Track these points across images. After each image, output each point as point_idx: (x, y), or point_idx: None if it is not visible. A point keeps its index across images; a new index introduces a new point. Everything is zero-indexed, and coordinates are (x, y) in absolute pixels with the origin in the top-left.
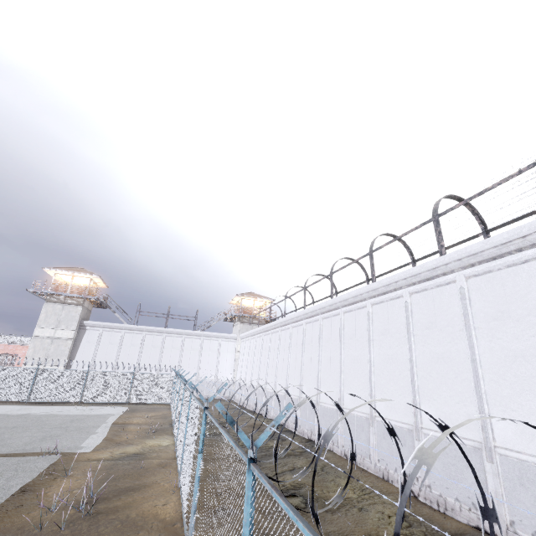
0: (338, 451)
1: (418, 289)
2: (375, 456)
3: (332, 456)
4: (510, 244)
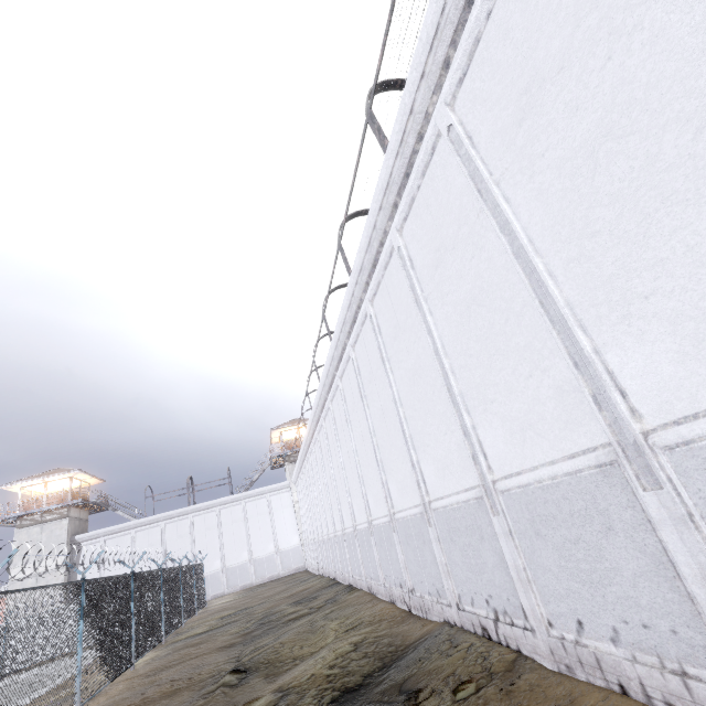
0: (365, 587)
1: (354, 337)
2: (382, 574)
3: (355, 596)
4: (372, 242)
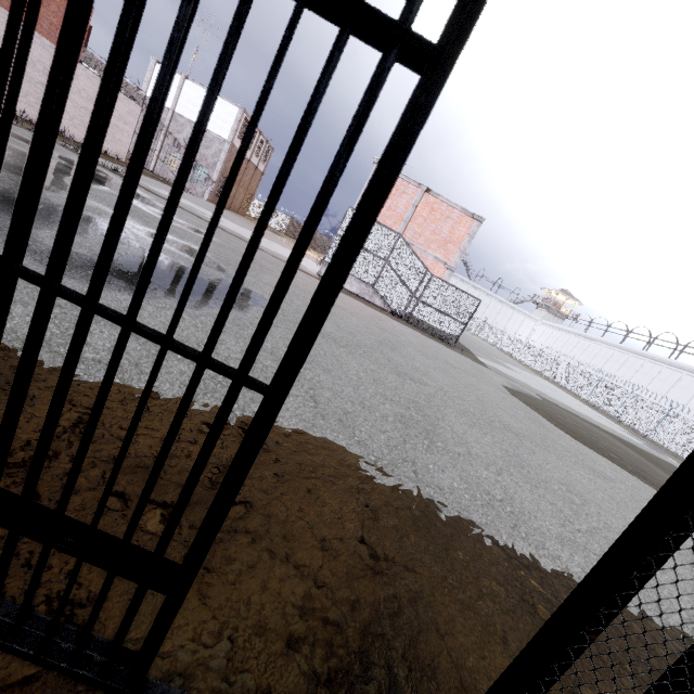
0: None
1: (690, 375)
2: None
3: None
4: None
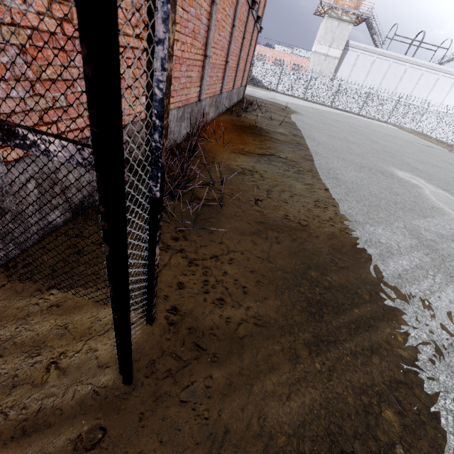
0: None
1: None
2: None
3: None
4: None
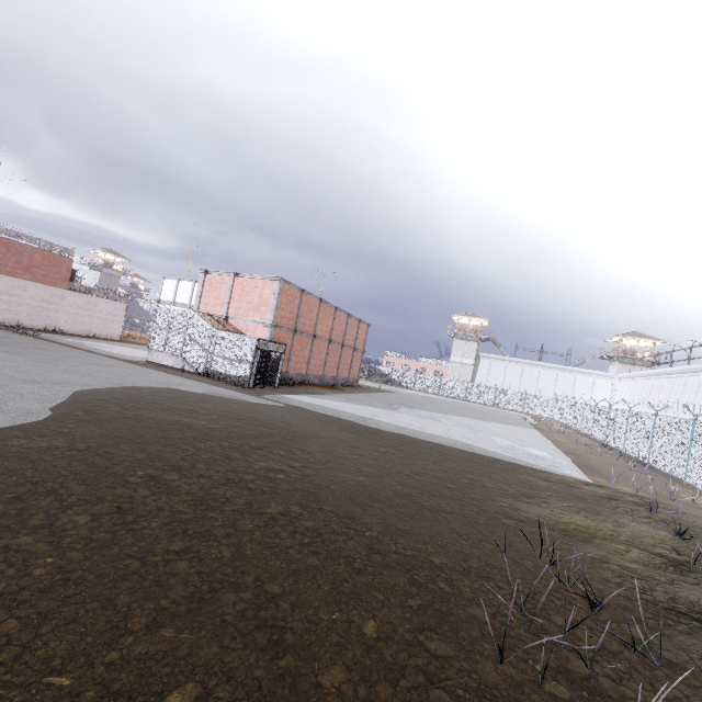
0: None
1: None
2: None
3: None
4: None
